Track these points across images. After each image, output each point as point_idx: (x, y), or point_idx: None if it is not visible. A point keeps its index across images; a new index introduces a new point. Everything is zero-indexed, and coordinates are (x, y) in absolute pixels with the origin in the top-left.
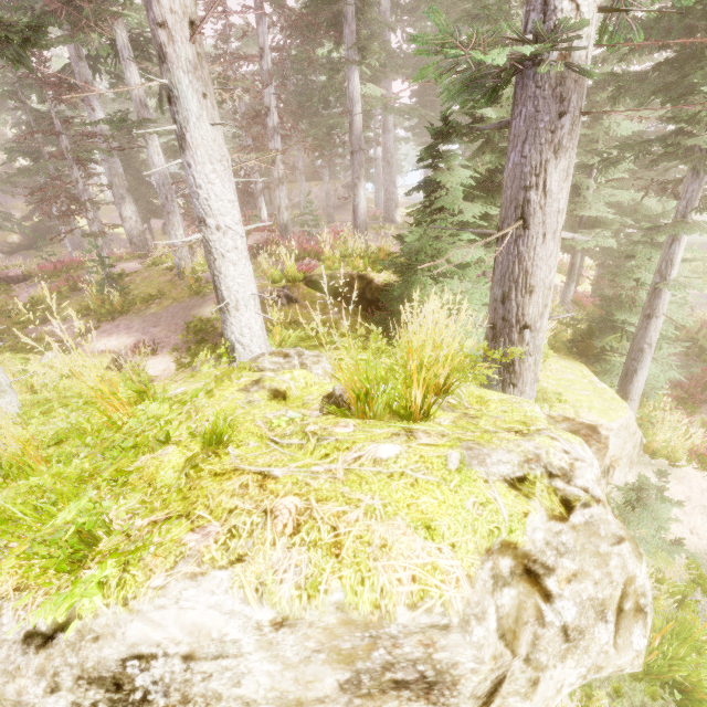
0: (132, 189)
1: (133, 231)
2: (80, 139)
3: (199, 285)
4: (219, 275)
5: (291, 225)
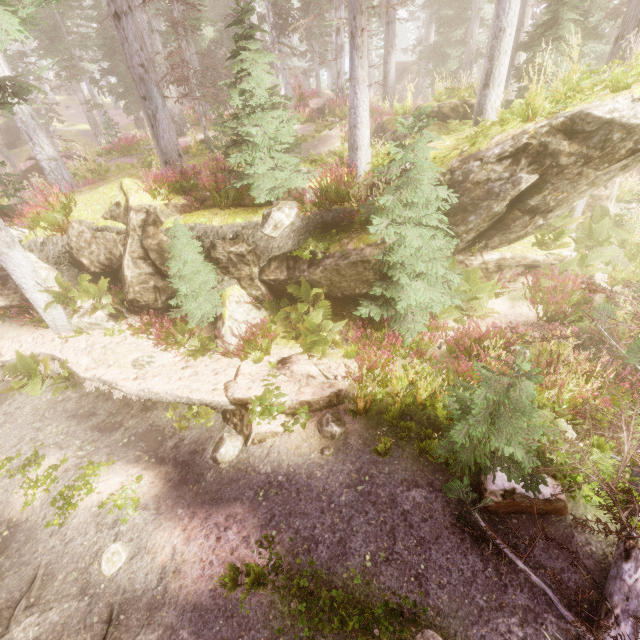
0: (120, 76)
1: (174, 110)
2: (186, 8)
3: (302, 136)
4: (499, 64)
5: (345, 89)
